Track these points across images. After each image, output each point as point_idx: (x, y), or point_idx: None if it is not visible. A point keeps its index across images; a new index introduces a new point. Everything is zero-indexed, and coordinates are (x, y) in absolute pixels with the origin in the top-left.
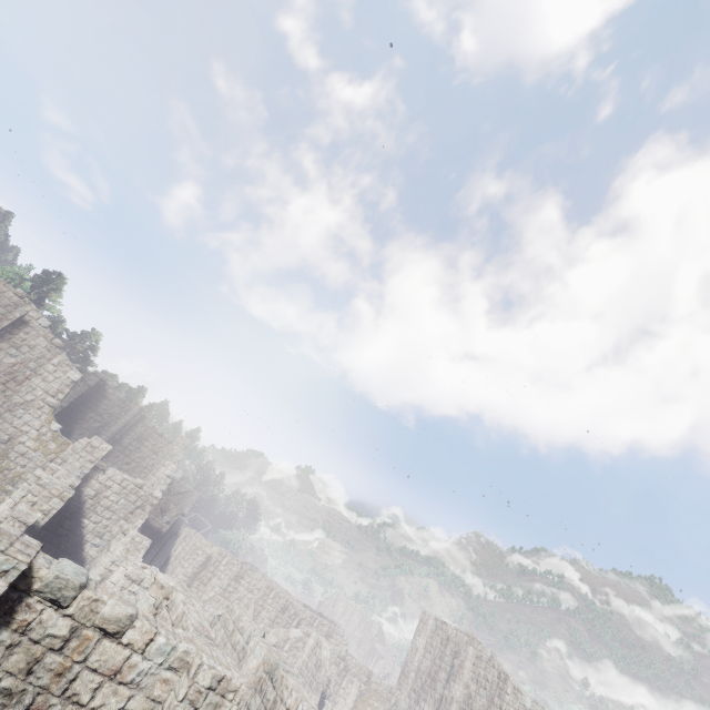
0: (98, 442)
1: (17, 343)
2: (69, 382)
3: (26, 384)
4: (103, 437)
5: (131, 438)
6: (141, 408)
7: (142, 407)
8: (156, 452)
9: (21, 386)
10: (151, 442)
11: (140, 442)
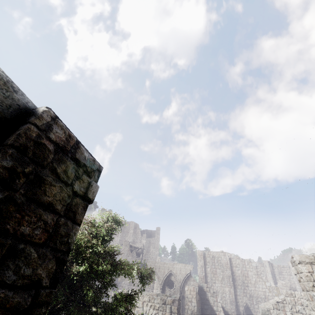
0: (282, 281)
1: (235, 265)
2: (255, 267)
3: (249, 276)
4: (271, 281)
5: (277, 275)
6: (267, 262)
7: (267, 261)
8: (290, 274)
9: (249, 277)
10: (284, 272)
11: (281, 274)
